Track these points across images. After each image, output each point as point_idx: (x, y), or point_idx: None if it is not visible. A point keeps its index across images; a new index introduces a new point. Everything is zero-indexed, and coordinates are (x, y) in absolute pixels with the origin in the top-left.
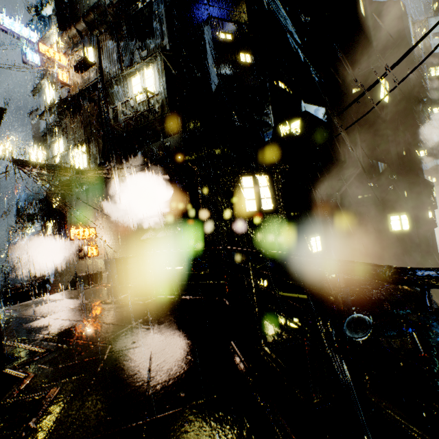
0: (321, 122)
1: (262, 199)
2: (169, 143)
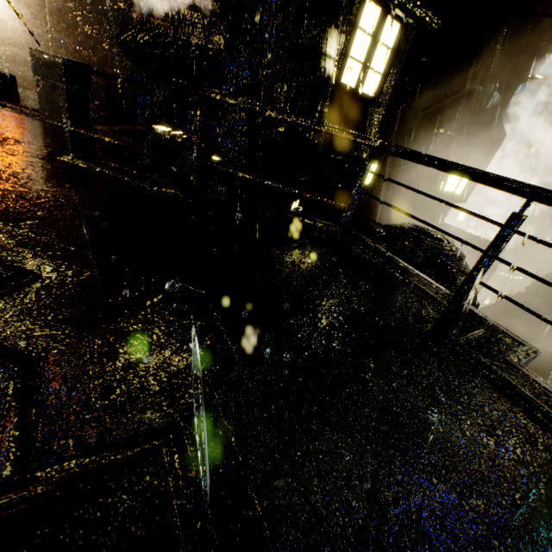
0: None
1: (370, 70)
2: None
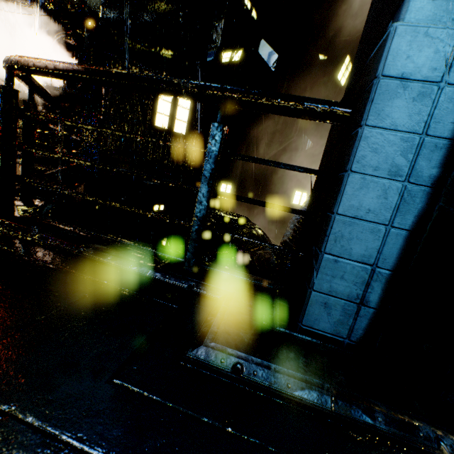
0: (266, 67)
1: (177, 120)
2: (85, 0)
